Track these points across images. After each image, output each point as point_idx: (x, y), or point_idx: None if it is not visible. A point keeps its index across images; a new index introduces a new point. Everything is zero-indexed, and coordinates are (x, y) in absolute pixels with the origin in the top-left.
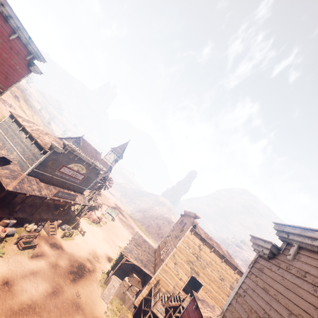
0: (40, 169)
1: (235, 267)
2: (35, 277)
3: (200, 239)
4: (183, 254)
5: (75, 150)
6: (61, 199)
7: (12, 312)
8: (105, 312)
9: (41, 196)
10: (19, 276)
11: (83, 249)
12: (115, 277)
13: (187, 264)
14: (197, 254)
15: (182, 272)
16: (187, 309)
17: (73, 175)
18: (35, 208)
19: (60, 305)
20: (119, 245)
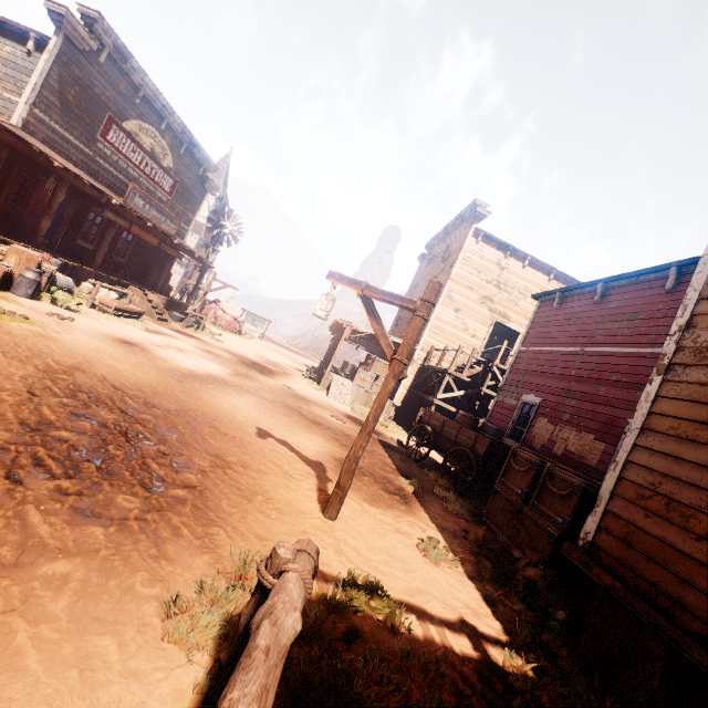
0: (51, 116)
1: (578, 281)
2: (183, 352)
3: (499, 249)
4: (468, 287)
5: (128, 55)
6: (147, 221)
7: (183, 374)
8: (352, 411)
9: (96, 186)
10: (147, 343)
11: (243, 351)
12: (336, 375)
13: (481, 305)
14: (497, 279)
15: (473, 323)
16: (534, 325)
17: (145, 168)
18: (87, 263)
19: (268, 389)
20: (302, 364)
